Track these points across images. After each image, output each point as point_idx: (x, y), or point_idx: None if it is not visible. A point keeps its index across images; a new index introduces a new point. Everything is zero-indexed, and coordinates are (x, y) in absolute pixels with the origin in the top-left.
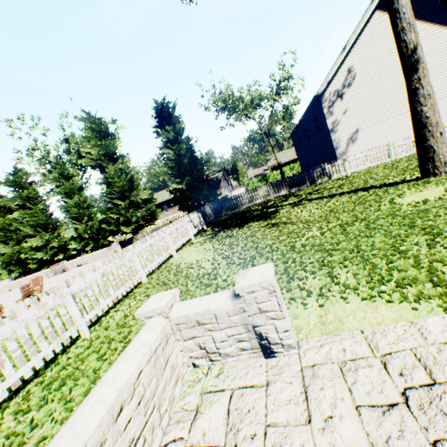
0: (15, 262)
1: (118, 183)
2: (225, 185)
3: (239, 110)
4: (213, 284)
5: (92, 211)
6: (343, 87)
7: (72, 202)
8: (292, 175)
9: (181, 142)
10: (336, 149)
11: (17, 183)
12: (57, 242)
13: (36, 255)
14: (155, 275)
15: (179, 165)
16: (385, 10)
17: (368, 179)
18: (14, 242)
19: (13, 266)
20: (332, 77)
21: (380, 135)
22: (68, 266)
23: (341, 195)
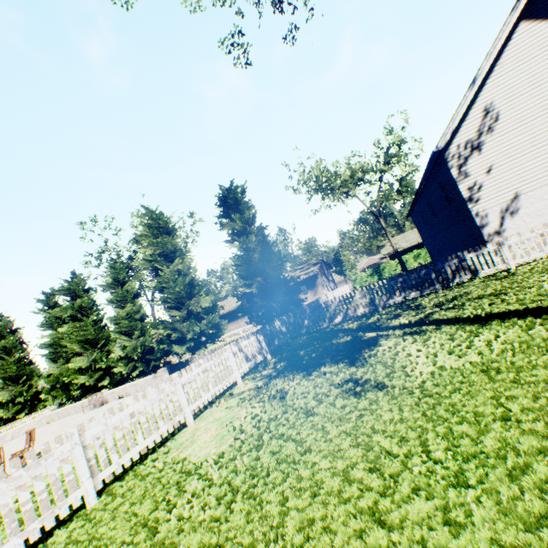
0: (61, 385)
1: (173, 288)
2: (323, 282)
3: (334, 188)
4: None
5: (146, 324)
6: (480, 134)
7: (123, 312)
8: (408, 272)
9: (251, 233)
10: (481, 227)
11: (71, 291)
12: (105, 362)
13: (79, 379)
14: (118, 486)
15: (247, 263)
16: (537, 17)
17: None
18: (63, 359)
19: (58, 390)
20: (459, 123)
21: None
22: (109, 397)
23: (503, 318)
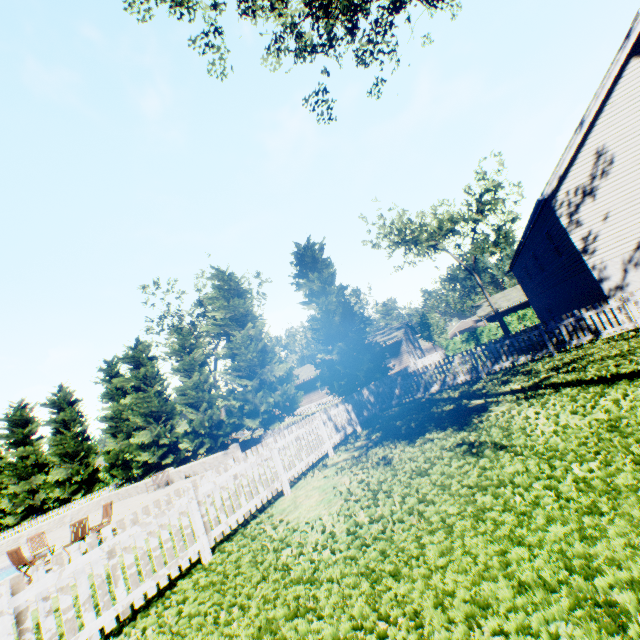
0: (120, 463)
1: (245, 355)
2: (408, 349)
3: (420, 241)
4: (287, 639)
5: (213, 395)
6: (592, 179)
7: (189, 382)
8: (516, 333)
9: (330, 294)
10: (600, 282)
11: (135, 359)
12: (169, 438)
13: (141, 455)
14: (230, 544)
15: (327, 326)
16: None
17: None
18: (123, 434)
19: (117, 469)
20: (567, 168)
21: None
22: (174, 476)
23: (632, 378)
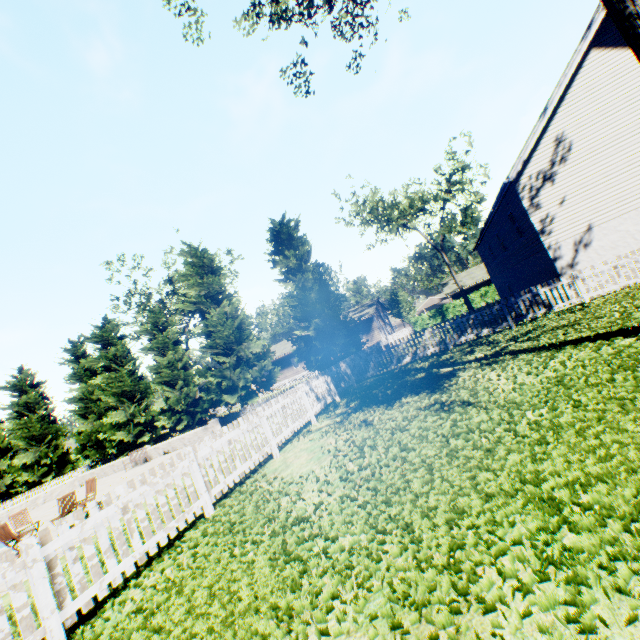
0: (93, 444)
1: (222, 332)
2: (379, 325)
3: (392, 220)
4: (301, 557)
5: (189, 373)
6: (551, 165)
7: (164, 360)
8: (480, 308)
9: (306, 271)
10: (554, 261)
11: (104, 338)
12: (144, 417)
13: (116, 435)
14: (229, 500)
15: (303, 303)
16: (608, 45)
17: (630, 311)
18: (95, 415)
19: (90, 449)
20: (531, 153)
21: (637, 231)
22: (152, 453)
23: (576, 343)
